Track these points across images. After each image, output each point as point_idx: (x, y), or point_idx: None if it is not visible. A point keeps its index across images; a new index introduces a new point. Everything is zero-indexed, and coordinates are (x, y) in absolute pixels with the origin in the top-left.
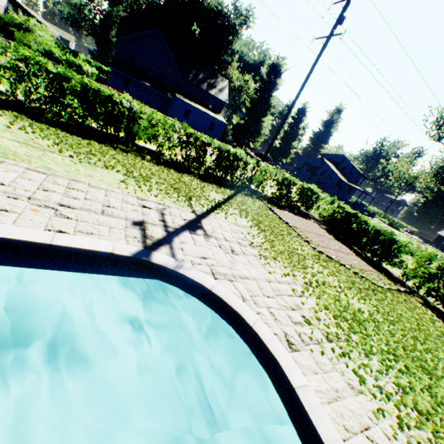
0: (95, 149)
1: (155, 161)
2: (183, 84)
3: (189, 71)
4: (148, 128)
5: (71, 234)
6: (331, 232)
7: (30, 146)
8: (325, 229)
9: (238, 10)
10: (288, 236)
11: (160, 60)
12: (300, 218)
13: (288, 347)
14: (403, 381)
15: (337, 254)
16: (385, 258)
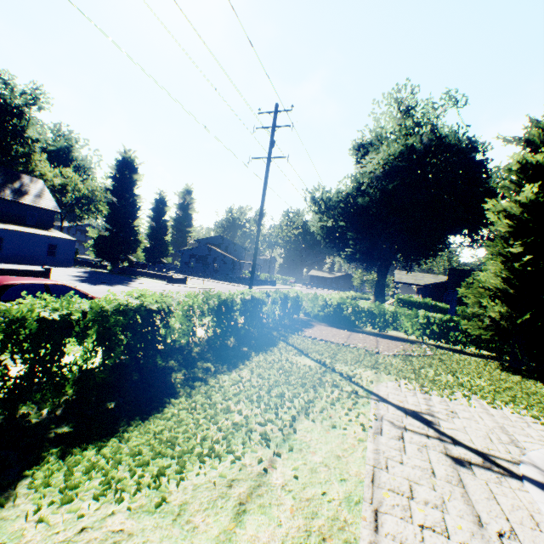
0: (214, 411)
1: (213, 363)
2: None
3: None
4: (184, 323)
5: None
6: (335, 326)
7: (255, 499)
8: (331, 327)
9: (9, 83)
10: (373, 358)
11: None
12: (317, 329)
13: None
14: None
15: (384, 346)
16: (388, 327)
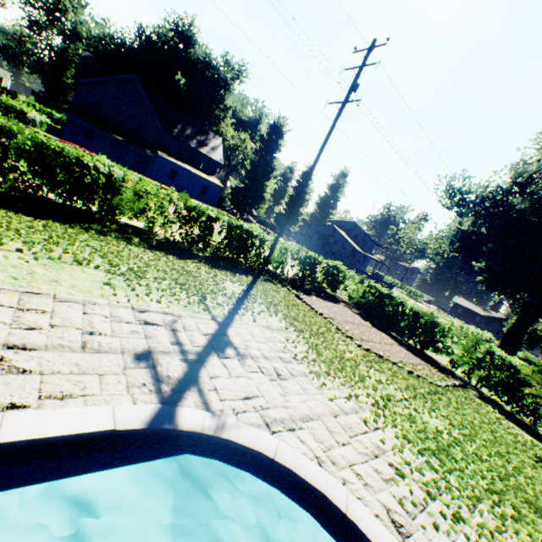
0: (57, 234)
1: (146, 243)
2: (166, 140)
3: (174, 125)
4: (134, 200)
5: (34, 407)
6: (365, 317)
7: None
8: (358, 315)
9: (229, 63)
10: (329, 334)
11: (136, 111)
12: (330, 304)
13: (398, 533)
14: (522, 534)
15: (382, 347)
16: (429, 344)
